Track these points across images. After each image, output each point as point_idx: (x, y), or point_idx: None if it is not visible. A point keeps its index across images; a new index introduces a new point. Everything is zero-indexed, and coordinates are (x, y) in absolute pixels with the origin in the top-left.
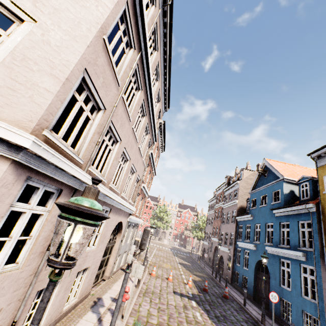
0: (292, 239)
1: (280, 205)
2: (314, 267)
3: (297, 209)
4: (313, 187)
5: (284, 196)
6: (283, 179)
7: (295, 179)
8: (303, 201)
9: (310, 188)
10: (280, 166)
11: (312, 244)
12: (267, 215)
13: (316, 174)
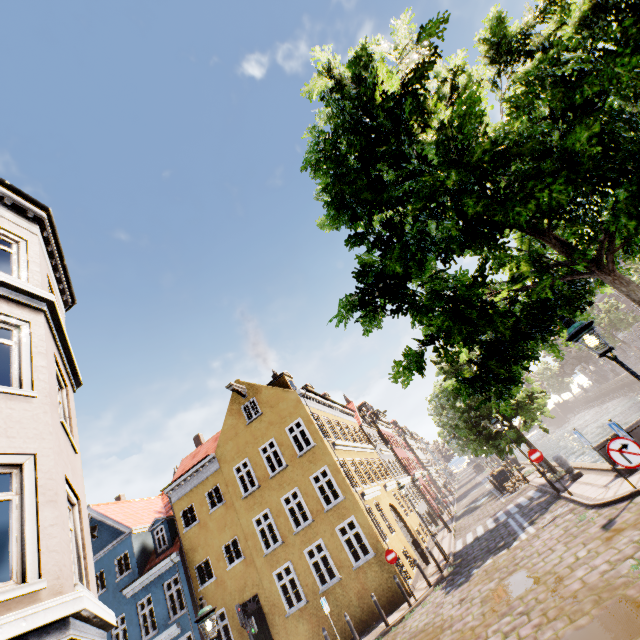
0: (159, 615)
1: (133, 575)
2: (191, 631)
3: (161, 567)
4: (170, 529)
5: (137, 557)
6: (132, 531)
7: (145, 525)
8: (162, 553)
9: (168, 531)
10: (118, 510)
11: (185, 602)
12: (112, 606)
13: (157, 506)
